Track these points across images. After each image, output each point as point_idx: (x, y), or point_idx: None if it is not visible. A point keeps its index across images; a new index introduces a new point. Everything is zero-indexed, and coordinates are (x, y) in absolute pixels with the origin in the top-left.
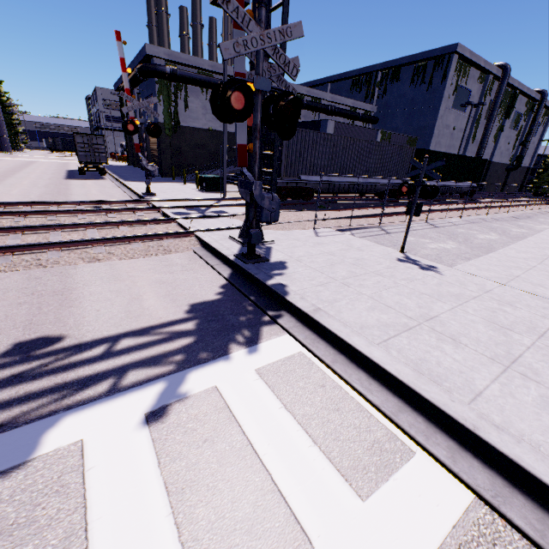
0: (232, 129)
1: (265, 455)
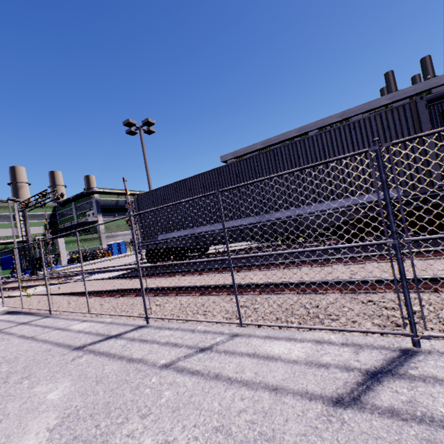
0: None
1: None
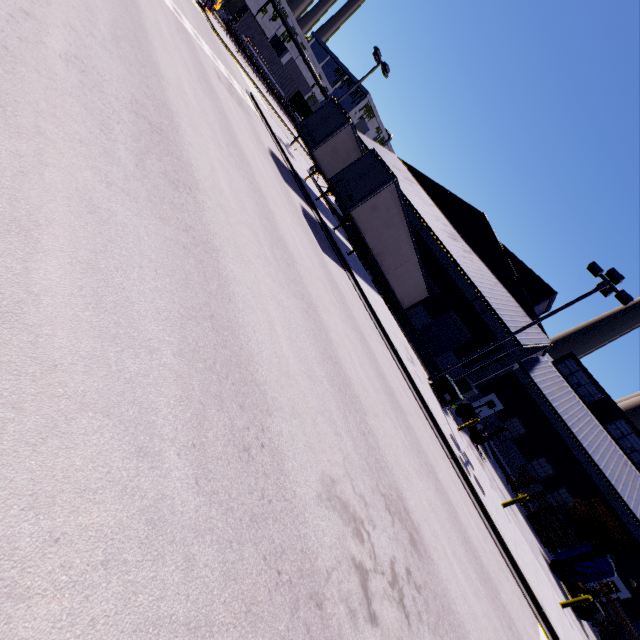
0: (248, 2)
1: (193, 1)
